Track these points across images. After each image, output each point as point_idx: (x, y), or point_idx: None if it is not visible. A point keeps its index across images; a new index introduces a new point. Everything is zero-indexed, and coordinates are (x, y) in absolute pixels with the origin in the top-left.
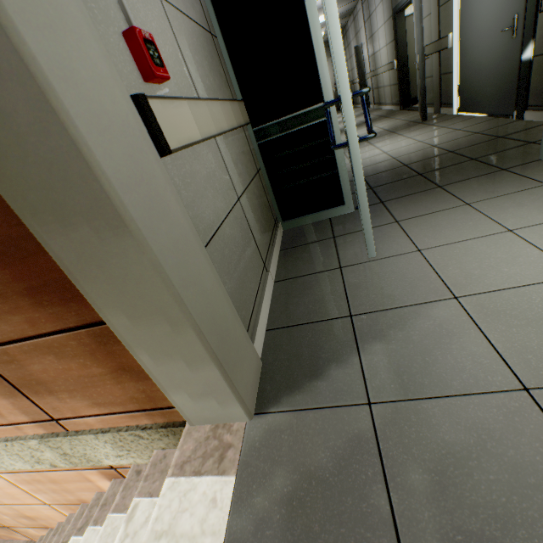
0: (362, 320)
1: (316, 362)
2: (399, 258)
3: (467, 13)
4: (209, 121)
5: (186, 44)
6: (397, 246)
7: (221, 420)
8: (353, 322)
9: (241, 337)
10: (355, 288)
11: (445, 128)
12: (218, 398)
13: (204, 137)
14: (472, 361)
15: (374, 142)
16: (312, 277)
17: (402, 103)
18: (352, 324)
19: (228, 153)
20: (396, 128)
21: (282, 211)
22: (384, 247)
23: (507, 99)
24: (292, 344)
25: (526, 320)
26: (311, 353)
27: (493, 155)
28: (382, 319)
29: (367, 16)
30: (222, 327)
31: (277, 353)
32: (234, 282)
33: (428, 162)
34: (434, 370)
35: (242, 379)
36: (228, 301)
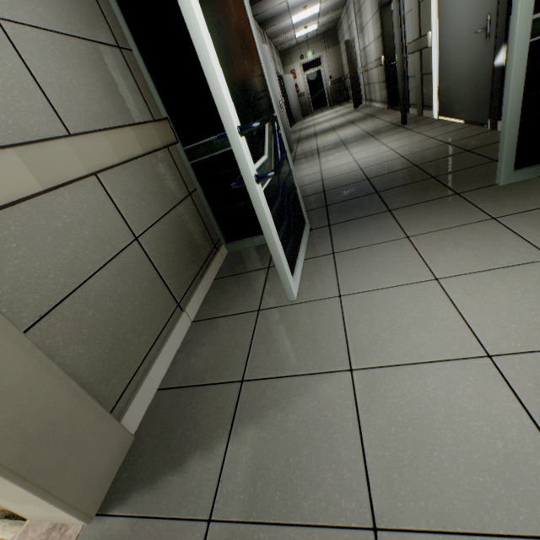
0: (250, 389)
1: (183, 445)
2: (317, 304)
3: (445, 10)
4: (70, 163)
5: (52, 69)
6: (321, 287)
7: (58, 520)
8: (240, 391)
9: (88, 421)
10: (261, 342)
11: (420, 135)
12: (39, 505)
13: (50, 187)
14: (334, 471)
15: (350, 147)
16: (229, 319)
17: (390, 101)
18: (239, 394)
19: (125, 187)
20: (376, 131)
21: (226, 233)
22: (309, 287)
23: (482, 107)
24: (172, 414)
25: (410, 416)
26: (185, 430)
27: (453, 174)
28: (269, 391)
29: (358, 8)
30: (40, 425)
31: (153, 425)
32: (100, 348)
33: (390, 177)
34: (292, 479)
35: (76, 478)
36: (66, 384)
